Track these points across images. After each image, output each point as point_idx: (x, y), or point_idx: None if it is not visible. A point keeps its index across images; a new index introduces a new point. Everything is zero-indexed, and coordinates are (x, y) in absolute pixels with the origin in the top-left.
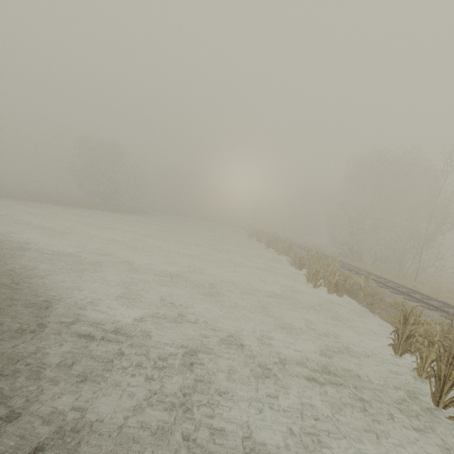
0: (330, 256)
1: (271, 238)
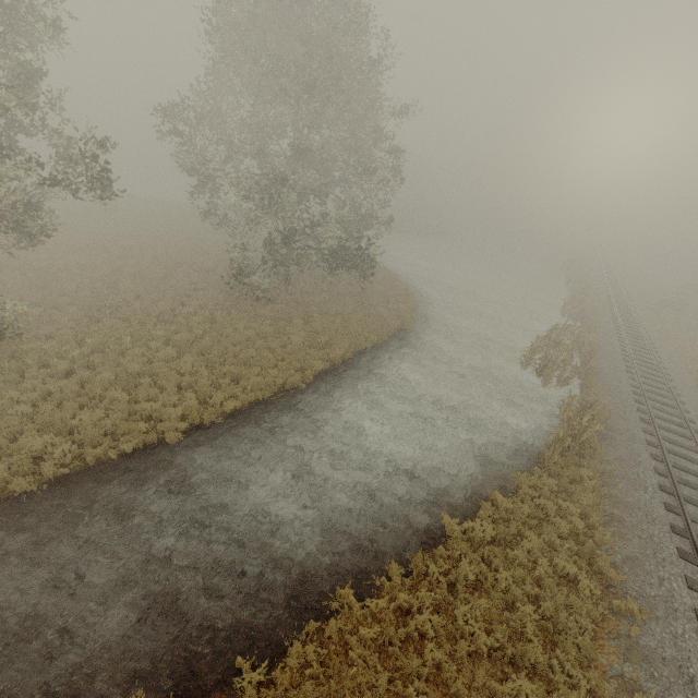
0: (628, 300)
1: (581, 275)
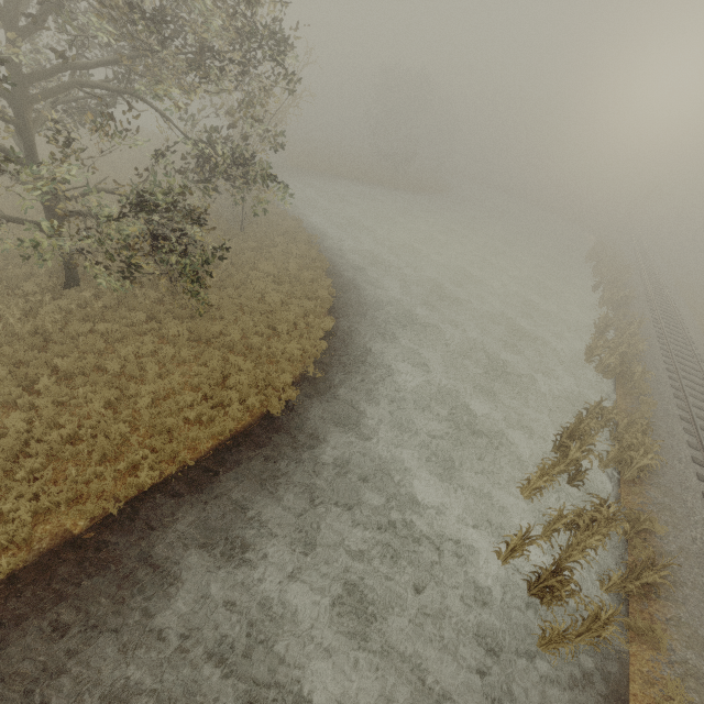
0: (684, 330)
1: (614, 275)
